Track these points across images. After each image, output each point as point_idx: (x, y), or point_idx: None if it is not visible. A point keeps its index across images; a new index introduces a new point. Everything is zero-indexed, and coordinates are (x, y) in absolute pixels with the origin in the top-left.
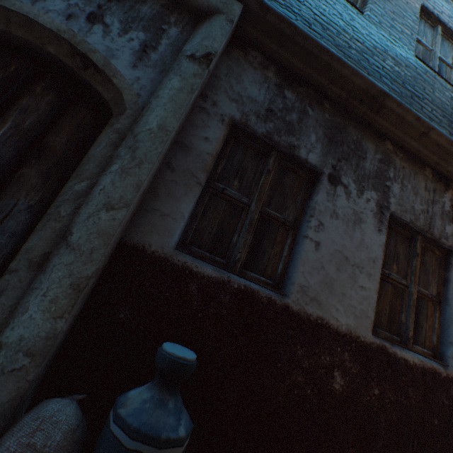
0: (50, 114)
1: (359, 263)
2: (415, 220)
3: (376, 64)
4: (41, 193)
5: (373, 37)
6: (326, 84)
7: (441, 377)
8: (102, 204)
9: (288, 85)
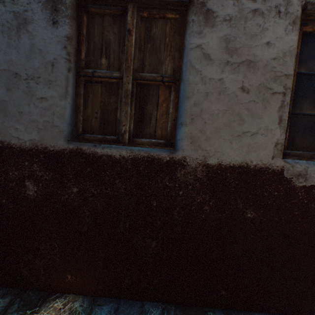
0: None
1: (34, 74)
2: None
3: None
4: None
5: None
6: None
7: (163, 163)
8: None
9: None
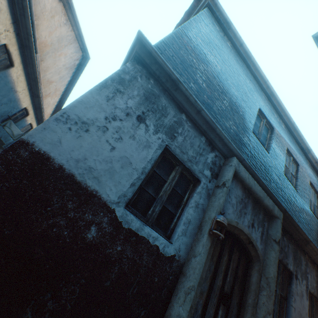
0: (239, 261)
1: (303, 315)
2: (314, 291)
3: (301, 216)
4: (238, 296)
5: (300, 202)
6: (294, 234)
7: None
8: (266, 311)
9: (284, 234)
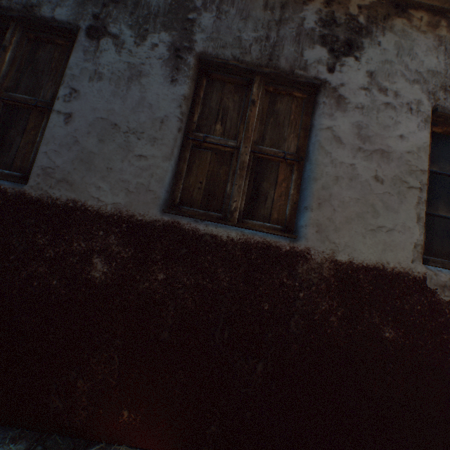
0: None
1: (137, 128)
2: (243, 55)
3: None
4: None
5: None
6: None
7: (281, 252)
8: None
9: None
